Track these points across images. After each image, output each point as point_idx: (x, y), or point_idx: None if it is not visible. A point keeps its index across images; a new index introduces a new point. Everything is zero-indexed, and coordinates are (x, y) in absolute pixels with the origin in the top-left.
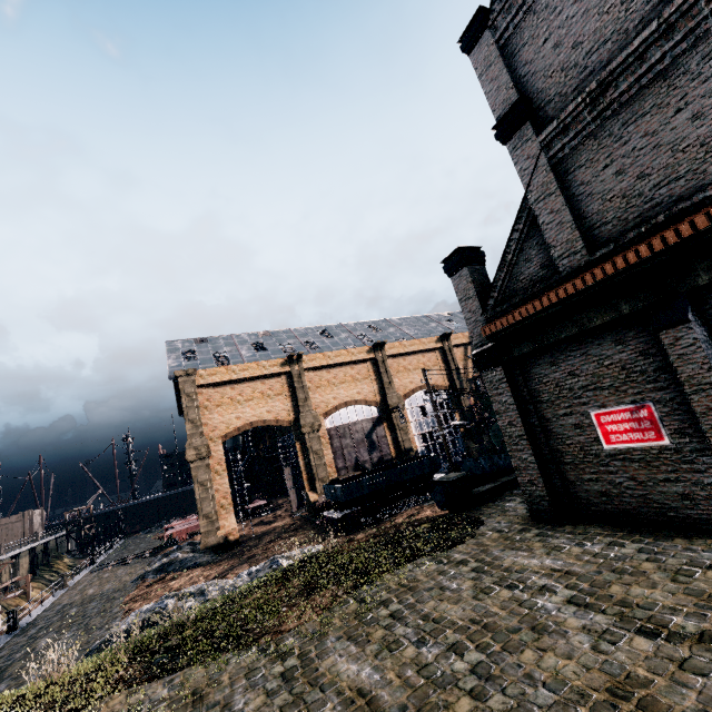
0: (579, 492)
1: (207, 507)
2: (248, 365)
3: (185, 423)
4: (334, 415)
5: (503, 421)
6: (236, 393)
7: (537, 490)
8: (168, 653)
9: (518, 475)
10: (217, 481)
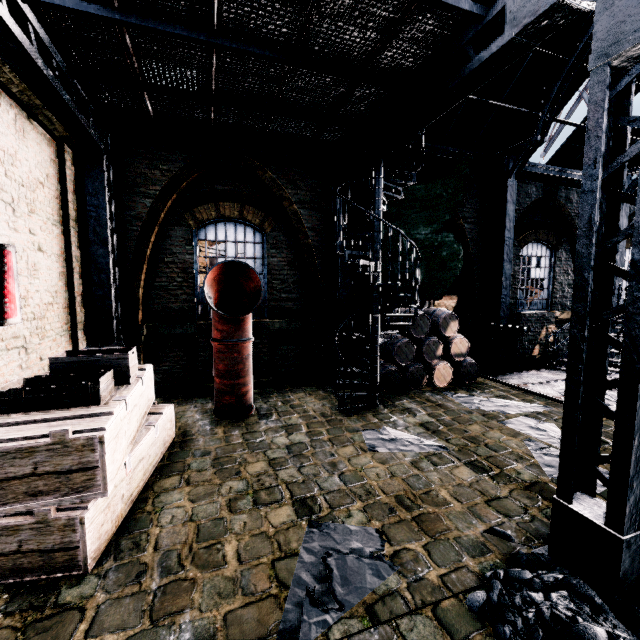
0: None
1: None
2: None
3: None
4: (222, 245)
5: None
6: None
7: None
8: None
9: None
10: None
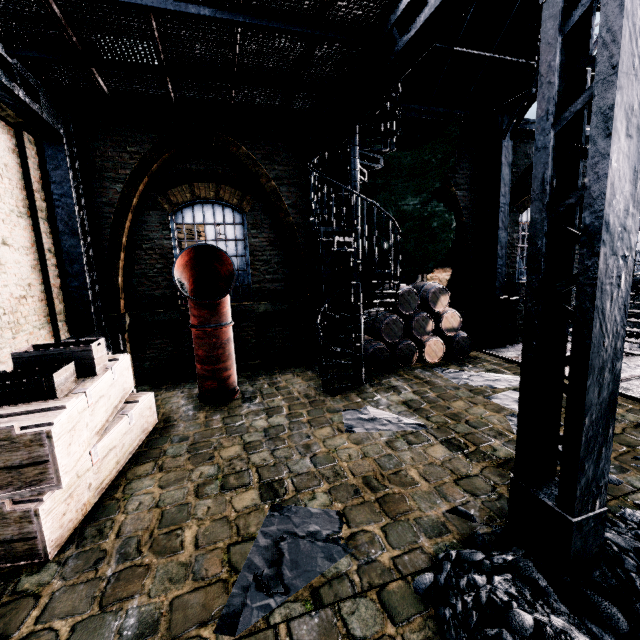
0: None
1: None
2: None
3: None
4: (222, 227)
5: None
6: None
7: None
8: None
9: None
10: None
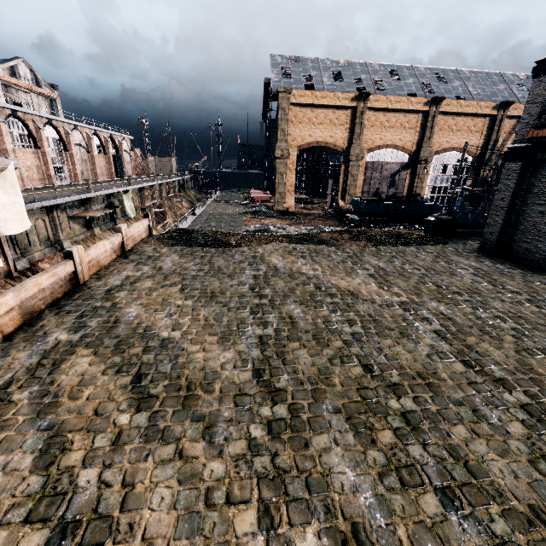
0: (514, 245)
1: (281, 189)
2: (327, 94)
3: (278, 130)
4: (375, 152)
5: (498, 196)
6: (313, 116)
7: (492, 238)
8: (297, 239)
9: (486, 228)
10: (289, 175)
